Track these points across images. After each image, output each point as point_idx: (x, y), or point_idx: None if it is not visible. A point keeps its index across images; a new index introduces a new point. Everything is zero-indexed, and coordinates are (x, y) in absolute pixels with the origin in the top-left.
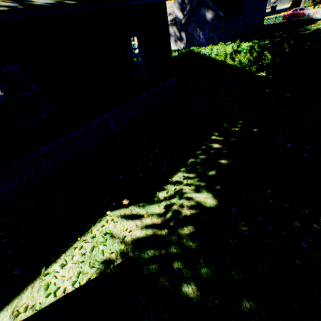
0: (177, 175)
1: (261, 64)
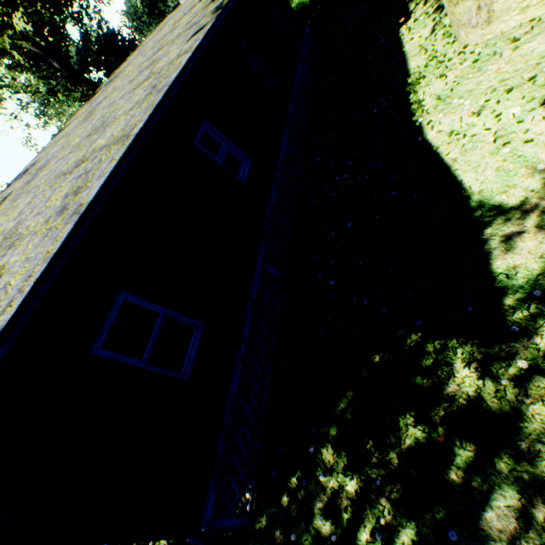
0: (411, 8)
1: None
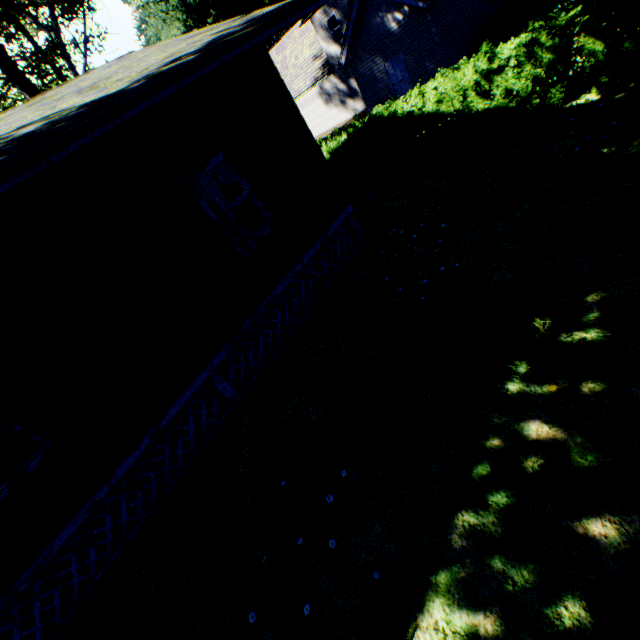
0: (429, 616)
1: (574, 74)
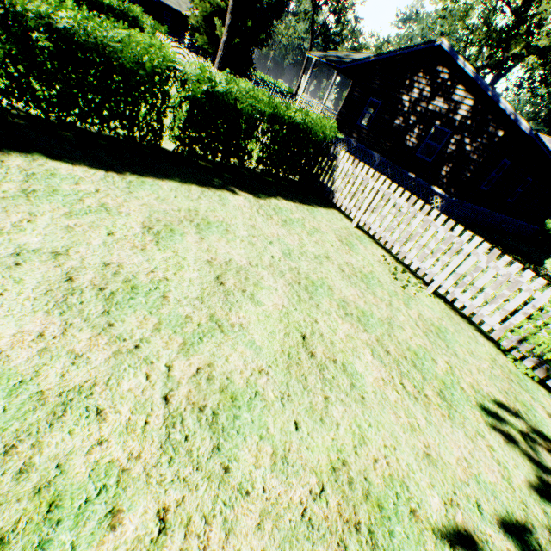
0: None
1: None
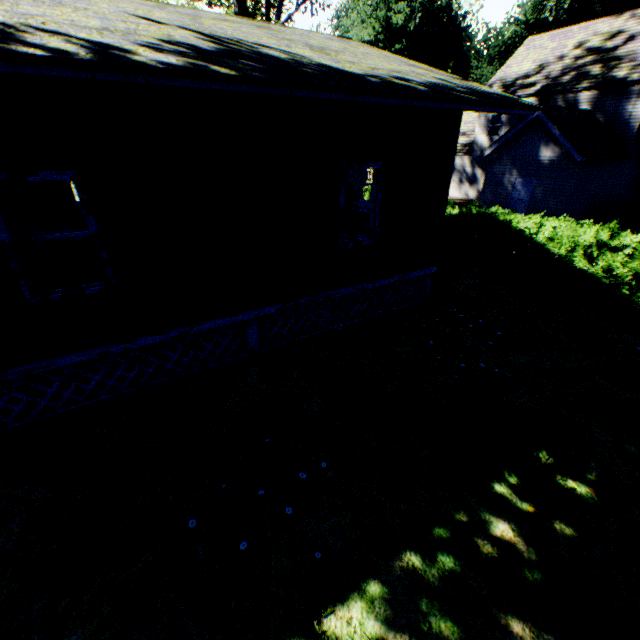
0: (347, 610)
1: None
